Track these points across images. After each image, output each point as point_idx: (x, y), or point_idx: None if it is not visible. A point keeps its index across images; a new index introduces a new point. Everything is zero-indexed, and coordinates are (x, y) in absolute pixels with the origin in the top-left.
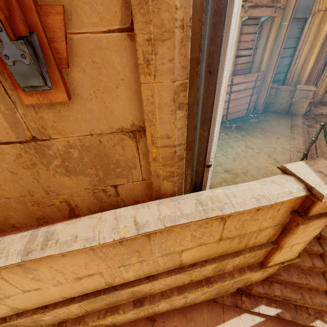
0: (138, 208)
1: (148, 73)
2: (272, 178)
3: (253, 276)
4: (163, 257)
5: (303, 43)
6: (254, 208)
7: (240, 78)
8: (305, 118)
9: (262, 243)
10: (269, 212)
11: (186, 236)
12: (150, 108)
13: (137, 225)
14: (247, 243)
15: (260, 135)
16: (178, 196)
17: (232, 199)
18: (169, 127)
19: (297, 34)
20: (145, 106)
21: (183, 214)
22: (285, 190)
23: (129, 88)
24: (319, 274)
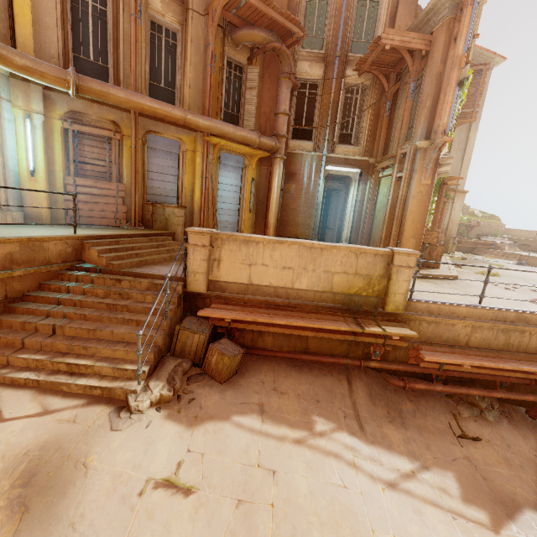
0: None
1: None
2: None
3: None
4: None
5: (184, 174)
6: None
7: (88, 182)
8: None
9: None
10: None
11: None
12: None
13: None
14: None
15: (90, 230)
16: None
17: None
18: None
19: (174, 165)
20: None
21: None
22: None
23: None
24: (31, 332)
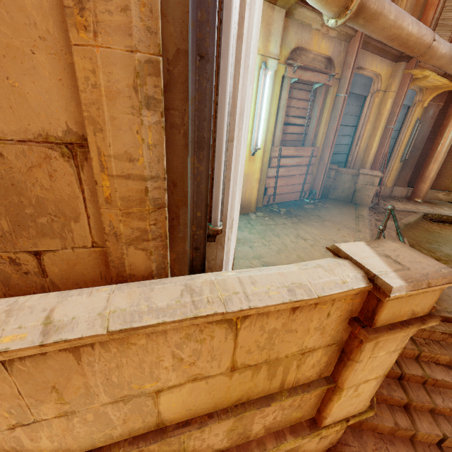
0: (69, 295)
1: (83, 26)
2: (318, 261)
3: (304, 448)
4: (119, 406)
5: (364, 123)
6: (282, 303)
7: (290, 151)
8: (373, 211)
9: (311, 381)
10: (313, 317)
11: (162, 358)
12: (93, 95)
13: (49, 325)
14: (283, 379)
15: (317, 223)
16: (156, 279)
17: (247, 286)
18: (130, 139)
19: (357, 112)
20: (83, 90)
21: (151, 308)
22: (335, 278)
23: (57, 59)
24: (406, 441)
